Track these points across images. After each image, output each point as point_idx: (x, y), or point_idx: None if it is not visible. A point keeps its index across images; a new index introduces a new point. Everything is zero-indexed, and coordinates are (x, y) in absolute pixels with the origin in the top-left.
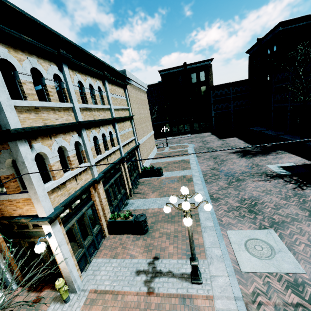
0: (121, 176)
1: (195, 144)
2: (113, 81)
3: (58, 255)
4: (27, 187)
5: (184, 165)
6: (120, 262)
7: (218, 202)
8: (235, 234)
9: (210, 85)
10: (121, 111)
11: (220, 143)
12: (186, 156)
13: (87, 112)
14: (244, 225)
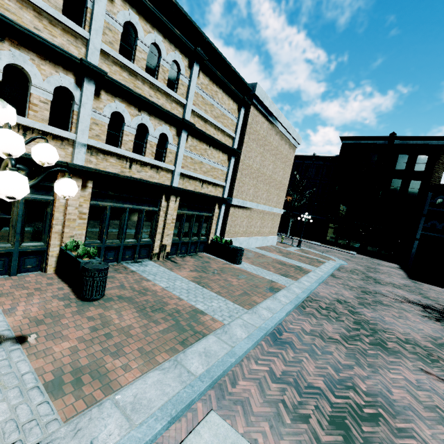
0: (156, 216)
1: (351, 263)
2: (218, 80)
3: None
4: None
5: (292, 272)
6: None
7: (278, 350)
8: (218, 438)
9: (433, 182)
10: (214, 129)
11: (404, 282)
12: (312, 266)
13: (123, 71)
14: (277, 438)
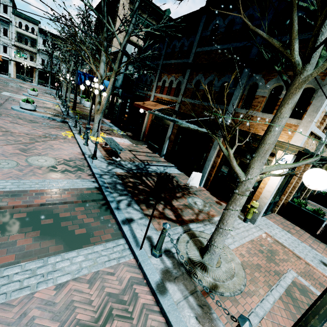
0: None
1: None
2: None
3: (270, 183)
4: (307, 113)
5: None
6: (297, 240)
7: None
8: None
9: None
10: None
11: None
12: None
13: None
14: None
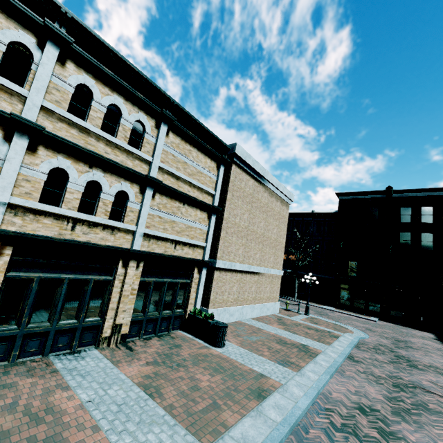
0: (110, 287)
1: (373, 335)
2: (192, 139)
3: None
4: None
5: (293, 357)
6: None
7: None
8: None
9: None
10: (189, 186)
11: None
12: (322, 343)
13: (71, 128)
14: None
